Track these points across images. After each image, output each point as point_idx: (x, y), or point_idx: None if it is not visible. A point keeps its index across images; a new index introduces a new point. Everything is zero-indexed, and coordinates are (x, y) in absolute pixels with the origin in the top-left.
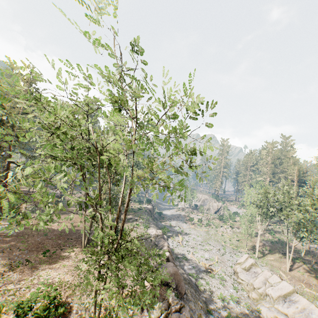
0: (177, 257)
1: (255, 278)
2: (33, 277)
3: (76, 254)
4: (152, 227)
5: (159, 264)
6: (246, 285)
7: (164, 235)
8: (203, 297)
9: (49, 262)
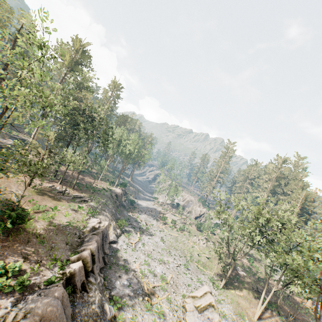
0: (116, 264)
1: None
2: None
3: None
4: (104, 216)
5: (46, 282)
6: None
7: (117, 229)
8: None
9: None
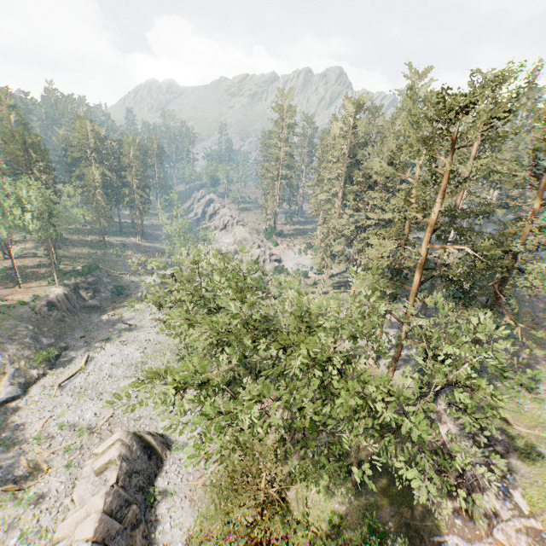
0: None
1: (82, 505)
2: None
3: None
4: None
5: None
6: (60, 521)
7: (32, 371)
8: None
9: None
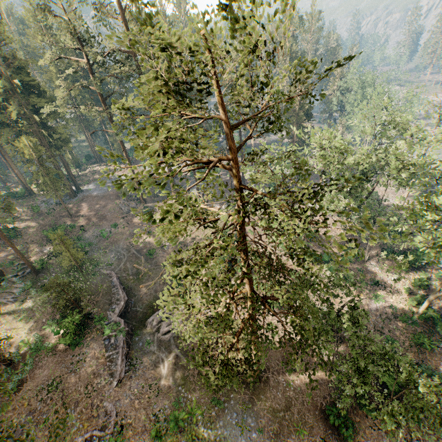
0: None
1: None
2: None
3: None
4: None
5: None
6: None
7: None
8: None
9: None
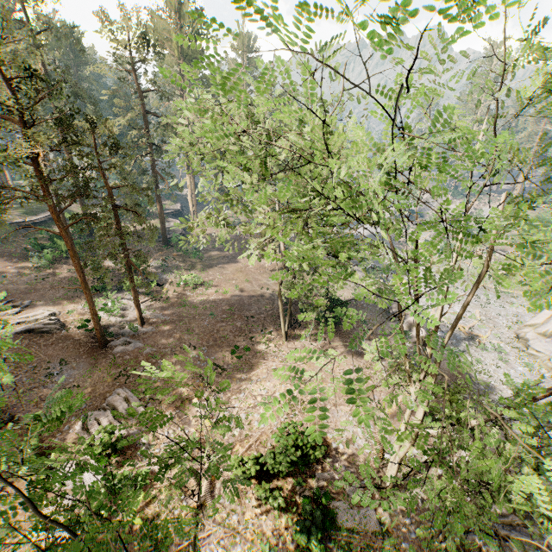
0: None
1: None
2: (243, 394)
3: (276, 346)
4: (358, 272)
5: (415, 352)
6: (546, 361)
7: None
8: (480, 386)
9: (248, 366)
